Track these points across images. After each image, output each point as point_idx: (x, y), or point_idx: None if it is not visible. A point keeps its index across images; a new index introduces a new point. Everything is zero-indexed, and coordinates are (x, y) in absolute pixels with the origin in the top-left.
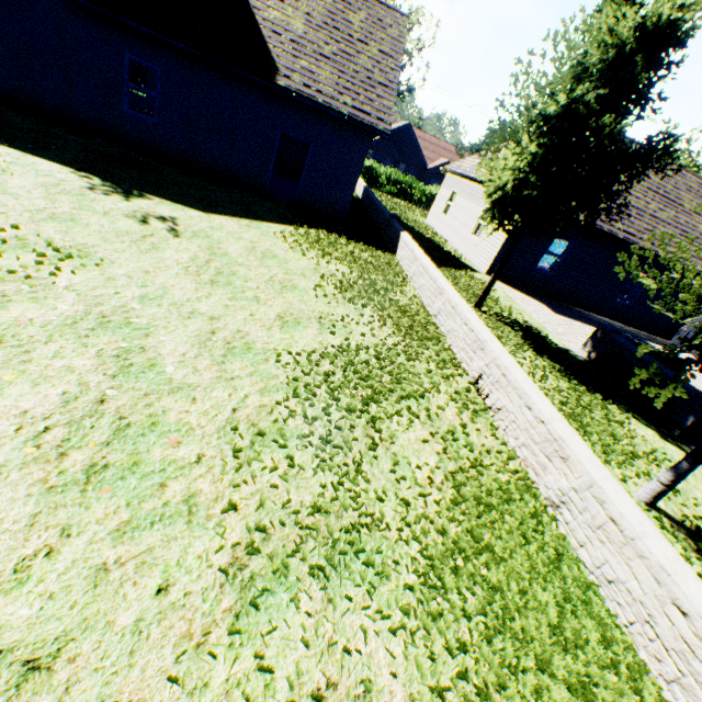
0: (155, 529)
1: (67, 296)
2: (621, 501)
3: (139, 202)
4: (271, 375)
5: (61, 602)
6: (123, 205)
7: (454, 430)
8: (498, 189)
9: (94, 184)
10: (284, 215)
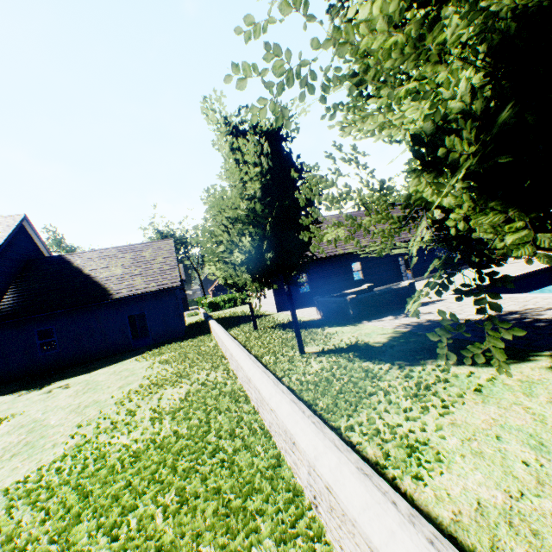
0: (39, 454)
1: (5, 428)
2: (236, 352)
3: (49, 387)
4: (107, 404)
5: (1, 476)
6: (39, 392)
7: (203, 378)
8: (223, 278)
9: (23, 393)
10: (142, 351)
